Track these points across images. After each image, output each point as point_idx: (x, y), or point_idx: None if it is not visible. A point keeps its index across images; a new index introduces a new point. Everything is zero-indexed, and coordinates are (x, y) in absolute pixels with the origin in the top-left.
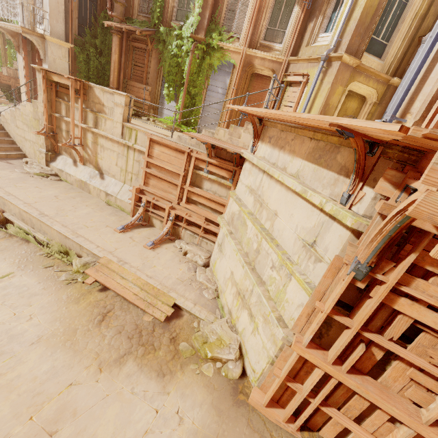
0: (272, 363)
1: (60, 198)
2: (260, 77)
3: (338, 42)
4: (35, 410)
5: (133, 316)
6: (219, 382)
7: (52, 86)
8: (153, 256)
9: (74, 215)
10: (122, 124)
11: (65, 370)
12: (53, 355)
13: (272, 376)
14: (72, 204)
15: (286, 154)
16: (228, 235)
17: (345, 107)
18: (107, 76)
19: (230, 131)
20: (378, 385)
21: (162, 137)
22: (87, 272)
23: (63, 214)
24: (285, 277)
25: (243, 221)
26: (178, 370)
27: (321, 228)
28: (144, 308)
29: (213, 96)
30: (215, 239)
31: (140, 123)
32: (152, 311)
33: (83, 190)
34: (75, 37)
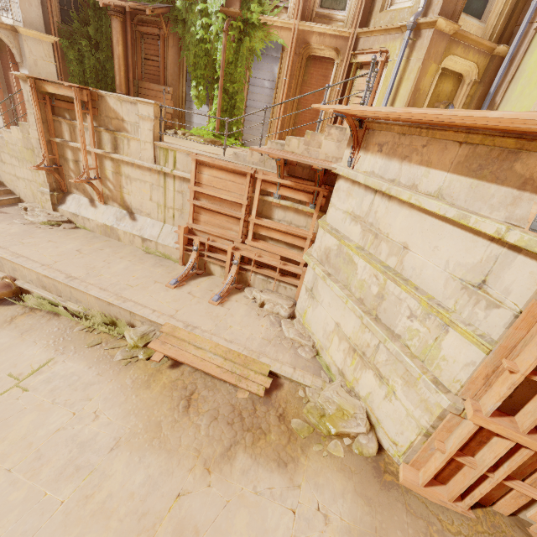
0: (425, 435)
1: (84, 252)
2: (319, 61)
3: (428, 2)
4: (147, 536)
5: (224, 395)
6: (355, 463)
7: (45, 100)
8: (224, 313)
9: (111, 273)
10: (153, 144)
11: (165, 478)
12: (142, 461)
13: (429, 450)
14: (103, 258)
15: (414, 166)
16: (327, 278)
17: (438, 90)
18: (110, 79)
19: (306, 139)
20: None
21: (212, 157)
22: (150, 346)
23: (96, 273)
24: (436, 329)
25: (349, 258)
26: (300, 455)
27: (495, 264)
28: (235, 382)
29: (258, 92)
30: (297, 282)
31: (170, 139)
32: (246, 385)
33: (110, 237)
34: (58, 26)
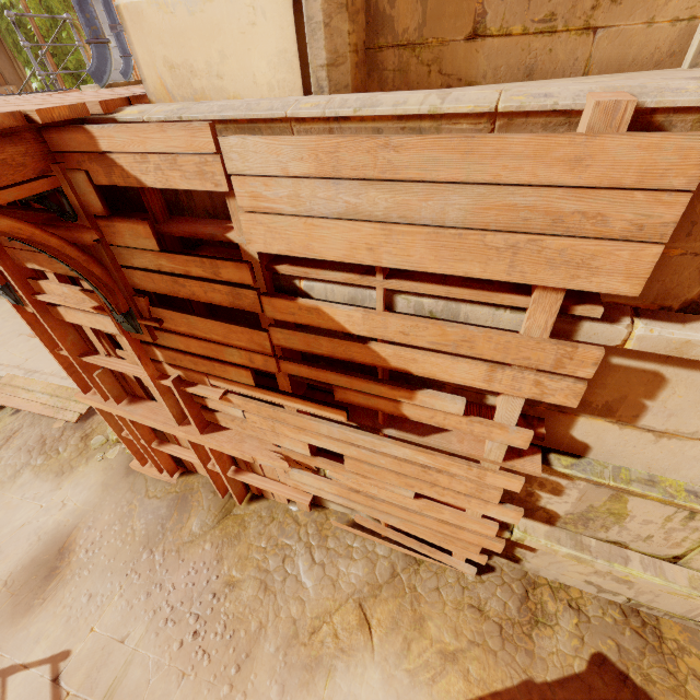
0: None
1: None
2: None
3: None
4: None
5: (41, 428)
6: (119, 461)
7: None
8: None
9: None
10: None
11: None
12: None
13: None
14: None
15: None
16: None
17: None
18: None
19: None
20: (153, 406)
21: None
22: None
23: None
24: None
25: None
26: (82, 464)
27: None
28: (53, 415)
29: None
30: None
31: None
32: (62, 416)
33: None
34: None
